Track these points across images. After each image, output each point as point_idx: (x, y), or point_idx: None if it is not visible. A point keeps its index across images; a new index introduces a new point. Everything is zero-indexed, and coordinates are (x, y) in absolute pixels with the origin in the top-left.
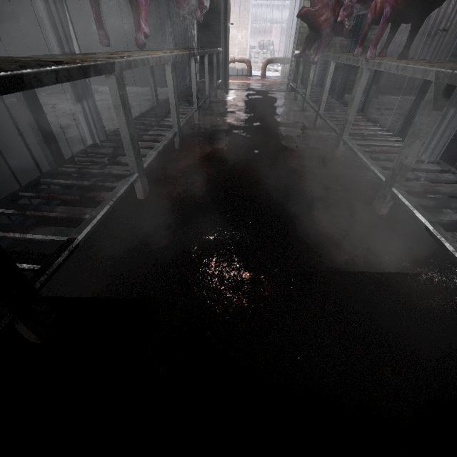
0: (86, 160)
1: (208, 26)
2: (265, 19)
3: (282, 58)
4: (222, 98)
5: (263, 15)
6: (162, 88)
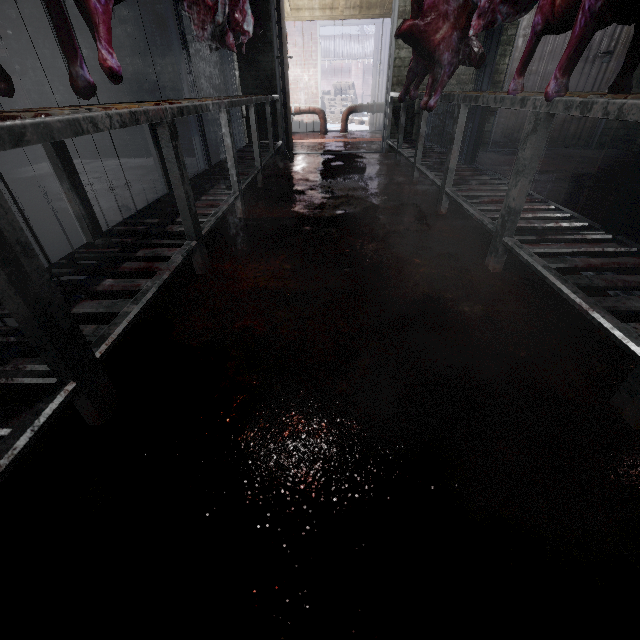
0: None
1: (256, 63)
2: (341, 55)
3: (370, 105)
4: (284, 169)
5: (338, 49)
6: (192, 157)
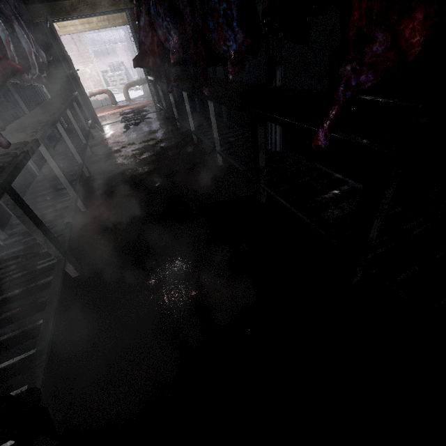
0: (0, 267)
1: (53, 75)
2: (105, 41)
3: (139, 81)
4: (100, 139)
5: (101, 38)
6: None
